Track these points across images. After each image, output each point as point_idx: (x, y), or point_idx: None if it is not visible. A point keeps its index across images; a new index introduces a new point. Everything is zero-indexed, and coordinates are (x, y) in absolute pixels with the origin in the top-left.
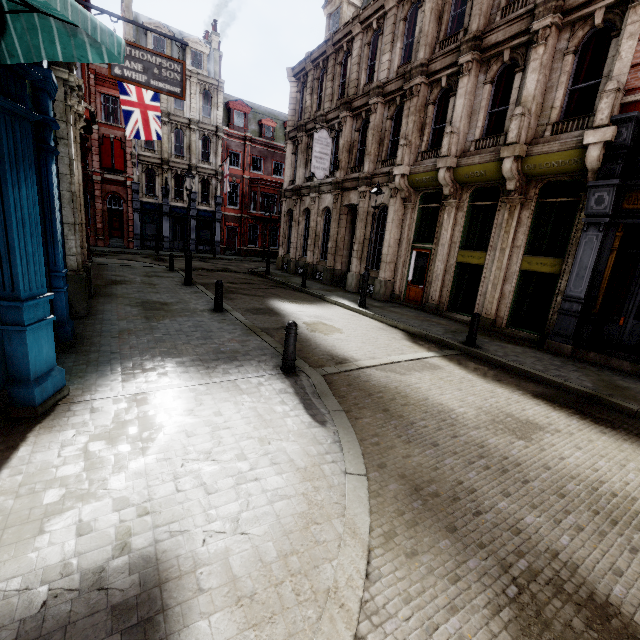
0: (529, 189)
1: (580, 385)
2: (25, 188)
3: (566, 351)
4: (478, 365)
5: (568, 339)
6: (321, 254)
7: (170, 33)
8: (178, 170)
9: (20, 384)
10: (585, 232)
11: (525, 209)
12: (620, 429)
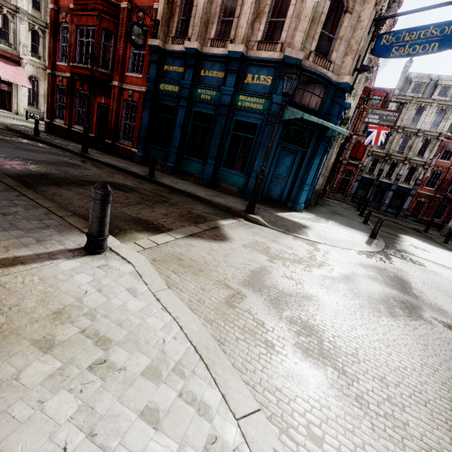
0: None
1: None
2: (317, 160)
3: None
4: None
5: None
6: None
7: (428, 79)
8: (395, 160)
9: (296, 203)
10: None
11: None
12: None
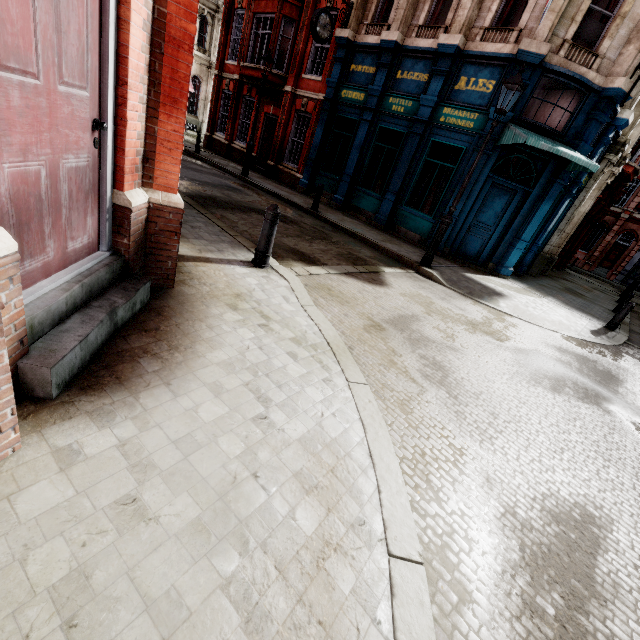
0: None
1: None
2: (546, 206)
3: None
4: None
5: None
6: None
7: None
8: None
9: (501, 265)
10: None
11: None
12: None
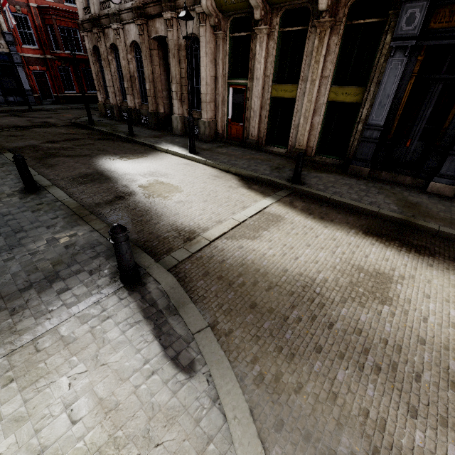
0: (339, 9)
1: (390, 210)
2: None
3: (365, 173)
4: (309, 204)
5: (367, 163)
6: (141, 97)
7: None
8: None
9: None
10: (392, 57)
11: (334, 34)
12: (437, 255)
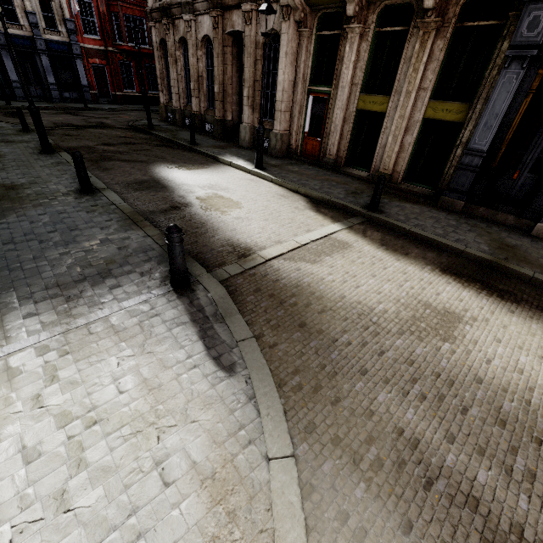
0: (449, 7)
1: (479, 250)
2: None
3: (458, 207)
4: (384, 235)
5: (462, 195)
6: (208, 101)
7: None
8: None
9: None
10: (506, 69)
11: (440, 37)
12: (523, 302)
